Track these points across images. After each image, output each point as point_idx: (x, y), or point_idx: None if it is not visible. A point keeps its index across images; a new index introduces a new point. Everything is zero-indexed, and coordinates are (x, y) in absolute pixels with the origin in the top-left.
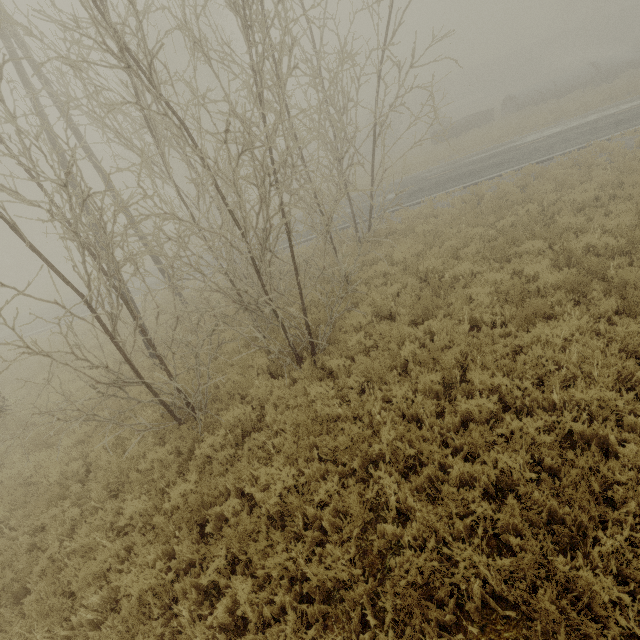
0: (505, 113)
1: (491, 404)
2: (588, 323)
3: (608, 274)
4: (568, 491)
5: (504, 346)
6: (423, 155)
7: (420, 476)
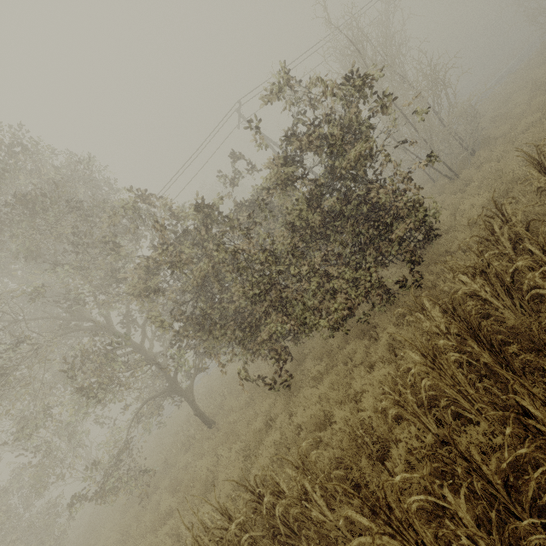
0: None
1: None
2: None
3: None
4: None
5: None
6: None
7: None
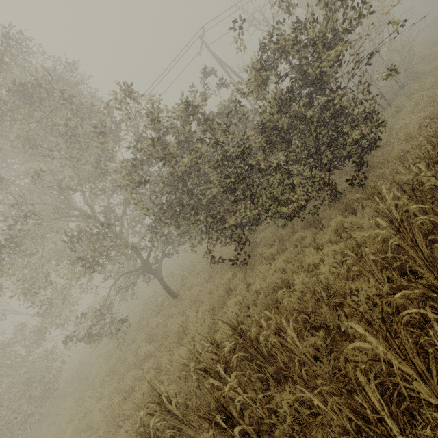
0: None
1: None
2: None
3: None
4: None
5: None
6: None
7: None
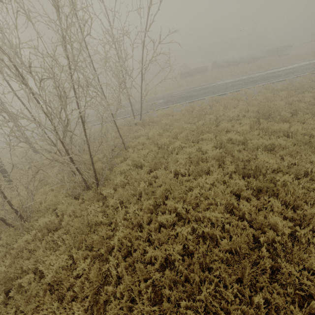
0: (213, 69)
1: (171, 218)
2: (222, 176)
3: (233, 153)
4: (192, 266)
5: (186, 186)
6: (175, 83)
7: (131, 258)
